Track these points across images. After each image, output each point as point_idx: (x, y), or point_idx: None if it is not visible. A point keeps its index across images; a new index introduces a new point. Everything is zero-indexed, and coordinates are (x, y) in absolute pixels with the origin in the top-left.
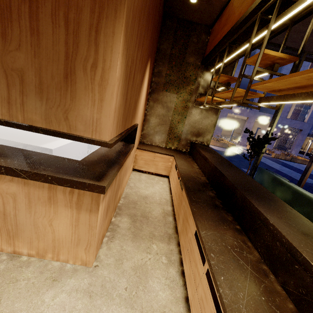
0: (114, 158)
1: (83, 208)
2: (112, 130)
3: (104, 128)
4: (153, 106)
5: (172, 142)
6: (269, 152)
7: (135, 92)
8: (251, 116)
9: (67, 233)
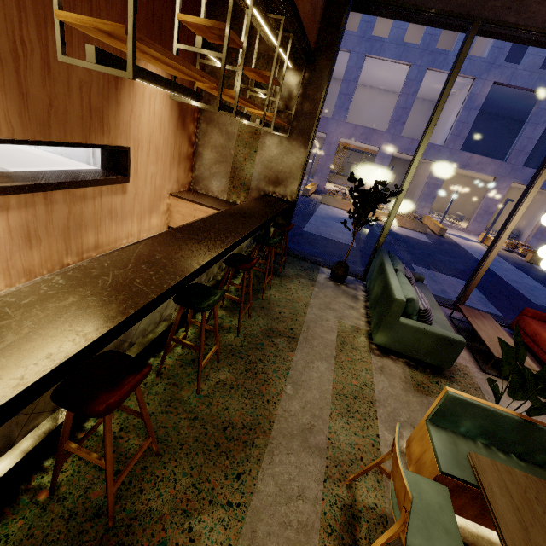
0: (48, 179)
1: None
2: None
3: None
4: (206, 131)
5: (238, 193)
6: (523, 251)
7: (75, 91)
8: (502, 175)
9: None
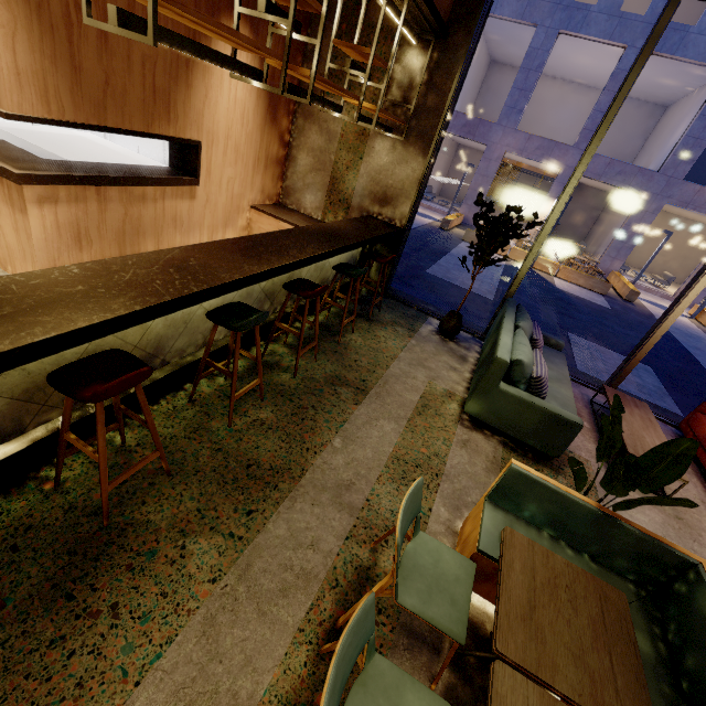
0: (103, 172)
1: (16, 206)
2: (24, 101)
3: (2, 93)
4: (303, 128)
5: (335, 212)
6: None
7: (137, 67)
8: None
9: (14, 239)
